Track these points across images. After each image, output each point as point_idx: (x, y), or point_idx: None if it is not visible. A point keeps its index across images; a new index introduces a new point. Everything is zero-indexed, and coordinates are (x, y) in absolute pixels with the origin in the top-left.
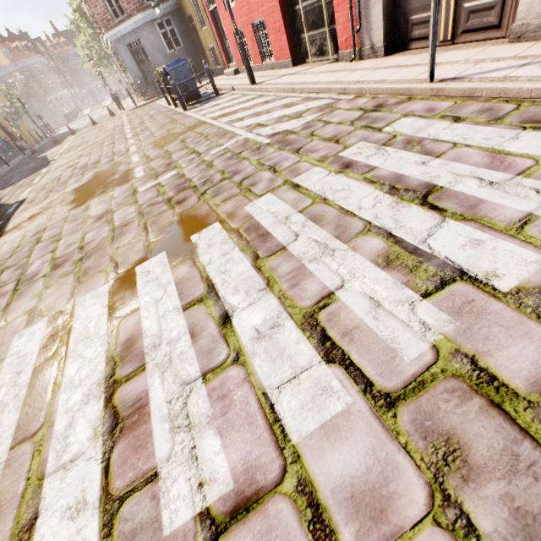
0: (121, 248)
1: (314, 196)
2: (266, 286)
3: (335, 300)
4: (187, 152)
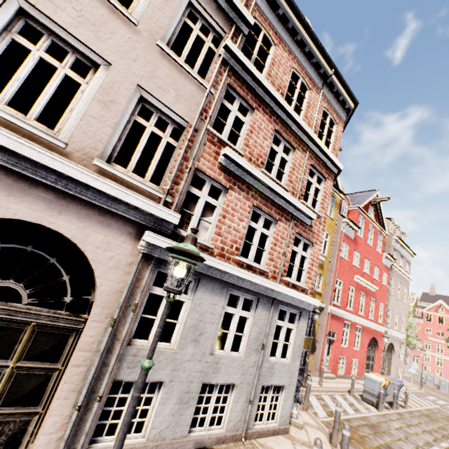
0: None
1: None
2: None
3: None
4: None
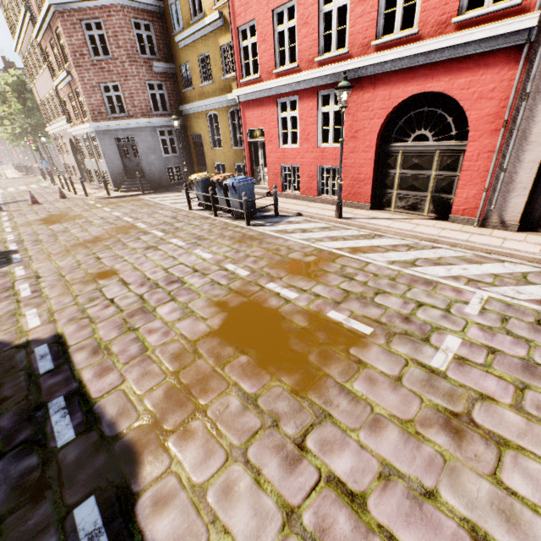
0: None
1: None
2: None
3: None
4: (404, 301)
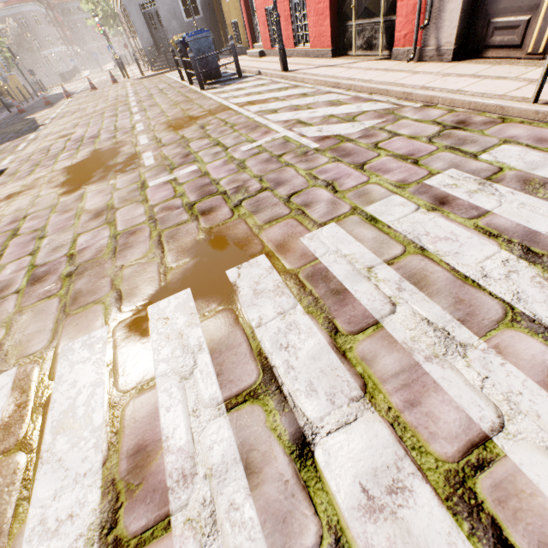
0: (126, 268)
1: (404, 241)
2: (362, 394)
3: (497, 456)
4: (209, 143)
